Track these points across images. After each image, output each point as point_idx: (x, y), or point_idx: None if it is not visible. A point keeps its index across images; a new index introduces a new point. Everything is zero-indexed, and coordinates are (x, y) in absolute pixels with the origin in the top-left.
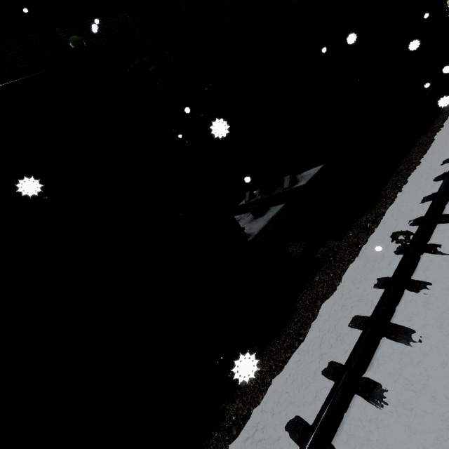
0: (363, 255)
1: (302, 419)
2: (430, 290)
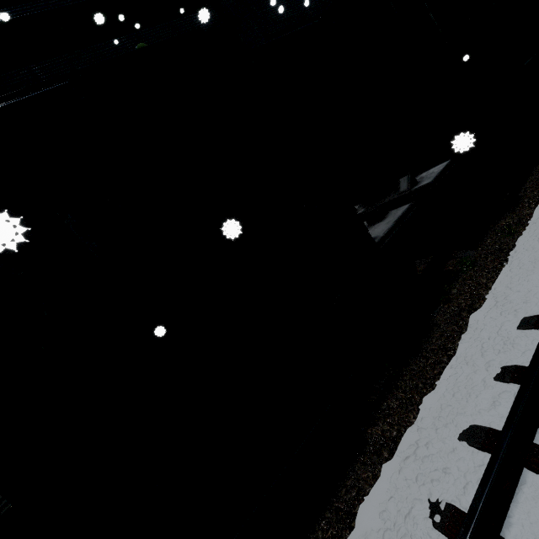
0: (513, 259)
1: (482, 426)
2: None
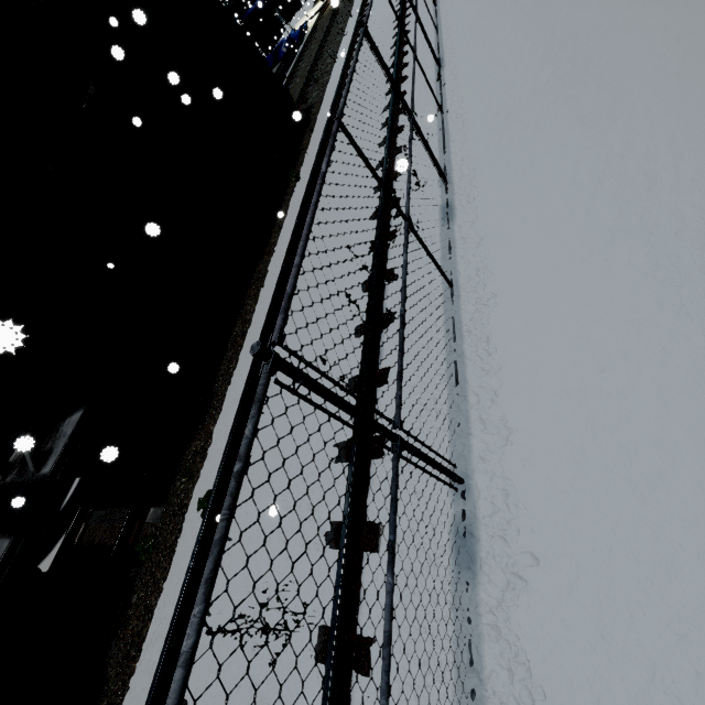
0: (182, 535)
1: None
2: (210, 617)
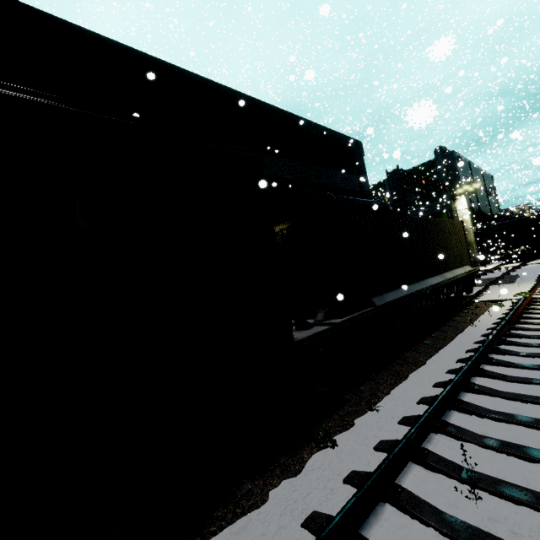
0: None
1: None
2: None
